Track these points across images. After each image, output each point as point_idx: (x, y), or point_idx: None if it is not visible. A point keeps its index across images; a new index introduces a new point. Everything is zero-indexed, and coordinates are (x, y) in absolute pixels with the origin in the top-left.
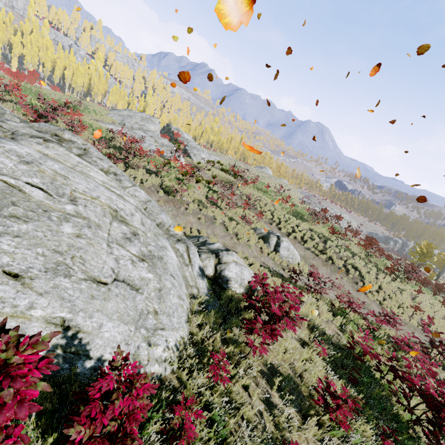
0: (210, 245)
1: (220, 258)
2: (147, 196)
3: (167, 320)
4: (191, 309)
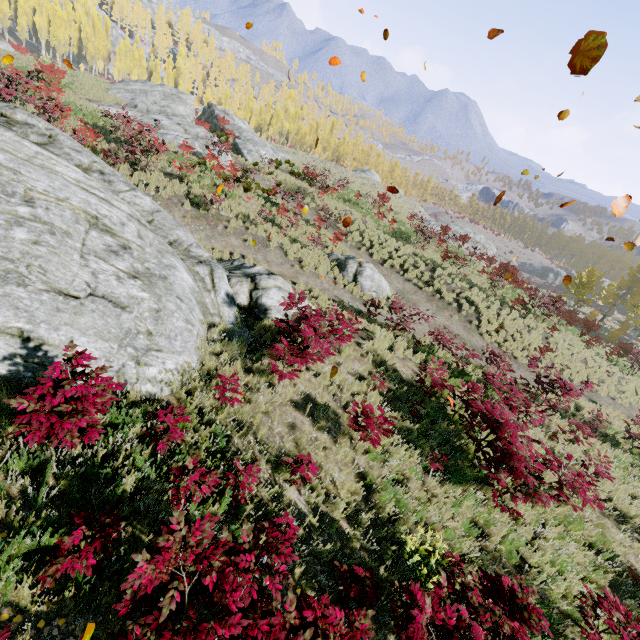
0: (248, 268)
1: (256, 282)
2: (155, 205)
3: (165, 343)
4: (209, 339)
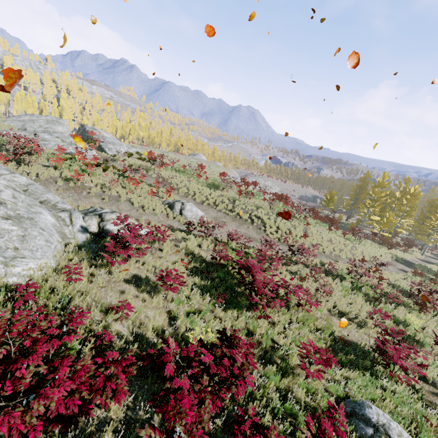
0: (98, 211)
1: (102, 217)
2: (30, 181)
3: (29, 253)
4: (66, 252)
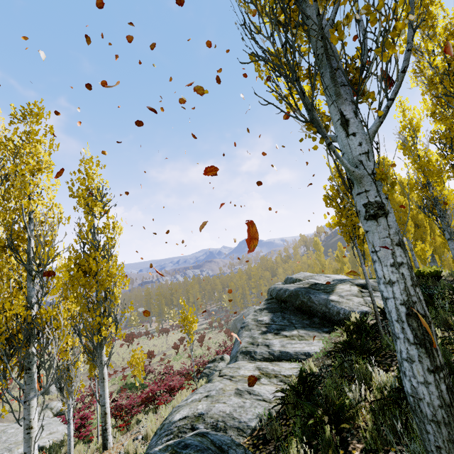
0: None
1: (50, 407)
2: None
3: None
4: None
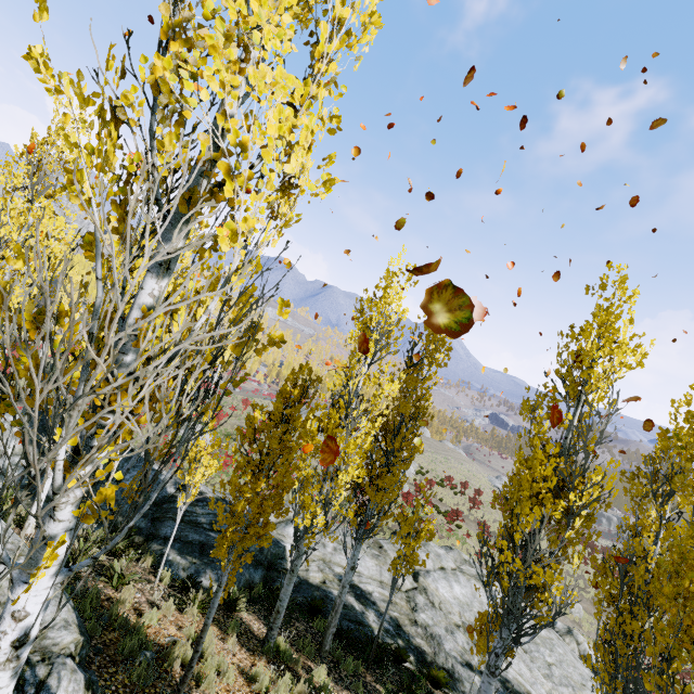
0: (556, 624)
1: (576, 639)
2: None
3: None
4: None
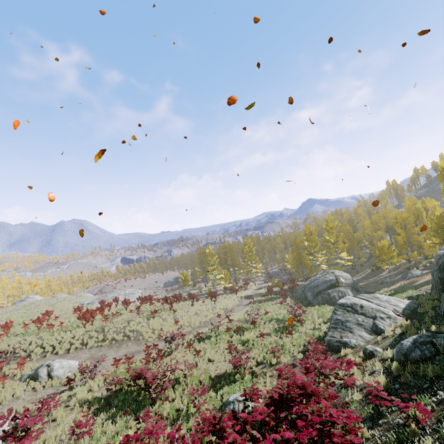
0: None
1: None
2: None
3: None
4: None
